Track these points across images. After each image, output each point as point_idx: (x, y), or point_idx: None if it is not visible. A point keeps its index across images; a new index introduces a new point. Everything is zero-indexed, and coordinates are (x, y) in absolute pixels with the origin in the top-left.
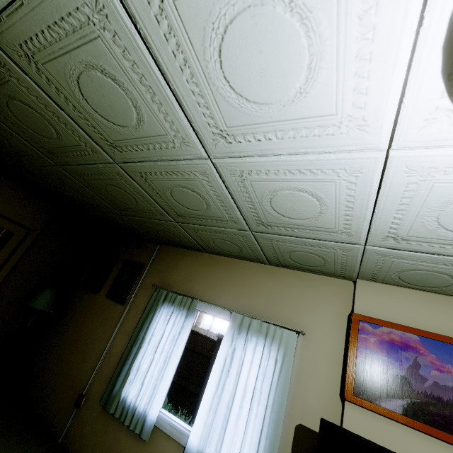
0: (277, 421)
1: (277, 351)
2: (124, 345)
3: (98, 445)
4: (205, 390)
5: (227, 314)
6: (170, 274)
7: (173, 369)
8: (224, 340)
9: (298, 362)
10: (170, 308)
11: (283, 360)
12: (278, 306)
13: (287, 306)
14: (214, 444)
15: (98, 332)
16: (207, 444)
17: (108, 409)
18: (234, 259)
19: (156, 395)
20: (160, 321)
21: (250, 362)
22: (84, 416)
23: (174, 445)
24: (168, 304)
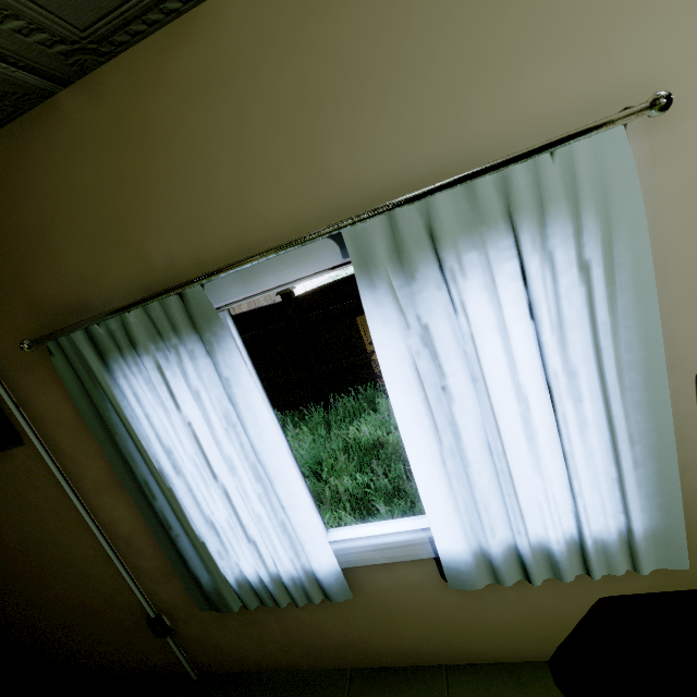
0: (650, 402)
1: (572, 239)
2: (130, 507)
3: (264, 644)
4: (410, 462)
5: (326, 252)
6: (35, 277)
7: (291, 477)
8: (376, 328)
9: (651, 219)
10: (144, 366)
11: (610, 250)
12: (493, 78)
13: (530, 53)
14: (502, 523)
15: (43, 527)
16: (486, 536)
17: (227, 611)
18: (185, 17)
19: (300, 539)
20: (152, 414)
21: (496, 329)
22: (195, 633)
23: (409, 567)
24: (124, 362)
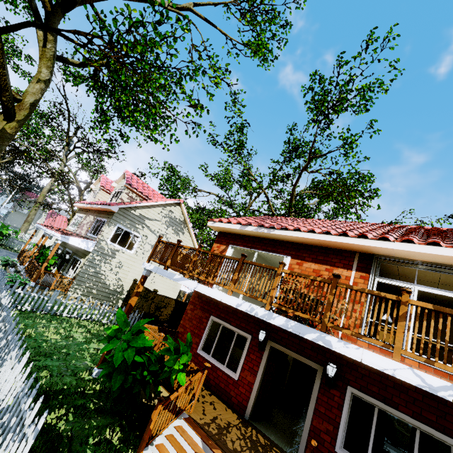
0: None
1: None
2: None
3: None
4: None
5: None
6: None
7: None
8: None
9: None
10: None
11: None
12: None
13: None
14: None
15: None
16: None
17: None
18: None
19: None
20: None
21: None
22: None
23: (404, 424)
24: None
